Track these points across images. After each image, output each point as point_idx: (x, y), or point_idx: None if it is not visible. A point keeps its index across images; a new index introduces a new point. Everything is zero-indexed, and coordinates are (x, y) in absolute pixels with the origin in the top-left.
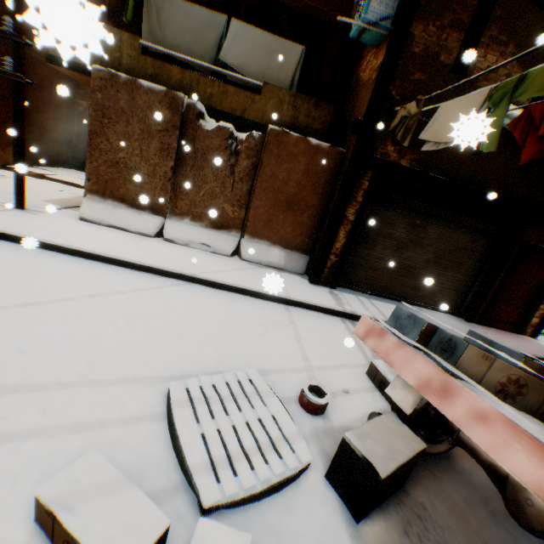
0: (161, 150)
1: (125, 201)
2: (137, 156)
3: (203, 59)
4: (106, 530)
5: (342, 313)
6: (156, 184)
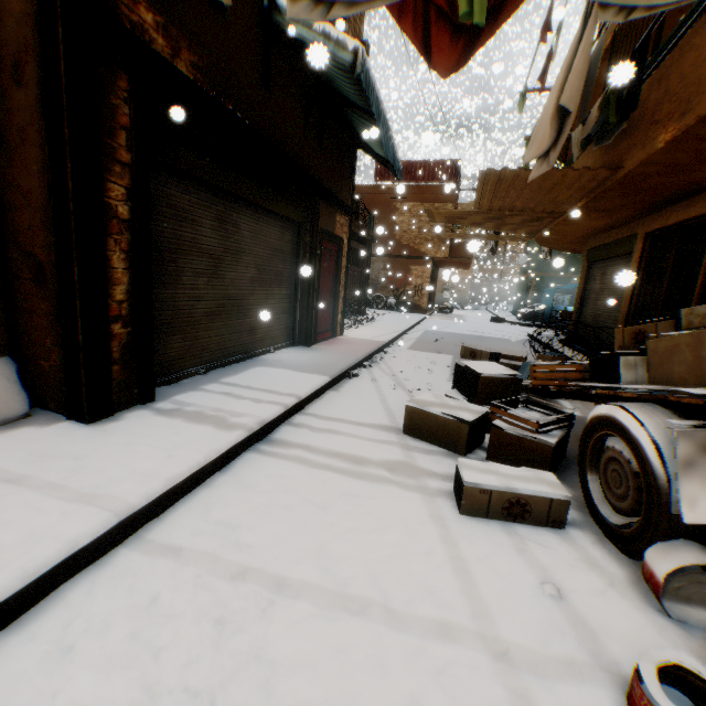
0: None
1: None
2: None
3: None
4: None
5: (248, 439)
6: None
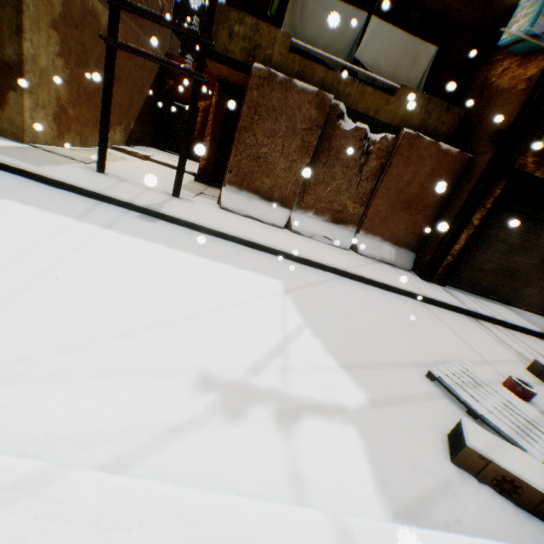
0: (301, 147)
1: (258, 193)
2: (277, 152)
3: (337, 56)
4: (527, 471)
5: (466, 311)
6: (290, 179)
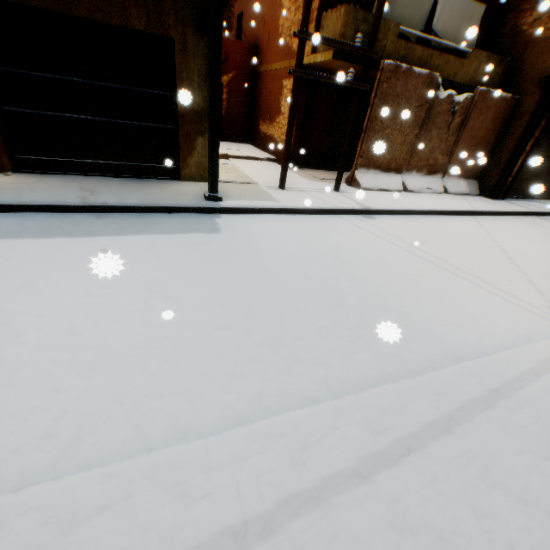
0: (413, 122)
1: (380, 168)
2: (396, 131)
3: (417, 29)
4: None
5: (532, 213)
6: (403, 150)
